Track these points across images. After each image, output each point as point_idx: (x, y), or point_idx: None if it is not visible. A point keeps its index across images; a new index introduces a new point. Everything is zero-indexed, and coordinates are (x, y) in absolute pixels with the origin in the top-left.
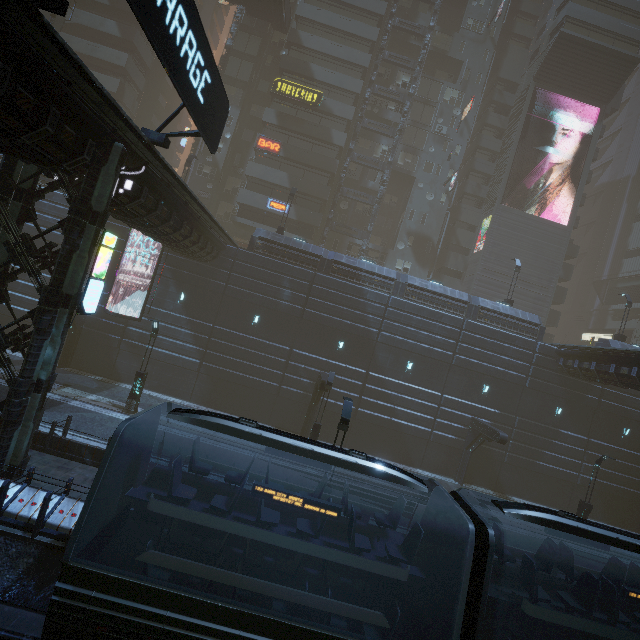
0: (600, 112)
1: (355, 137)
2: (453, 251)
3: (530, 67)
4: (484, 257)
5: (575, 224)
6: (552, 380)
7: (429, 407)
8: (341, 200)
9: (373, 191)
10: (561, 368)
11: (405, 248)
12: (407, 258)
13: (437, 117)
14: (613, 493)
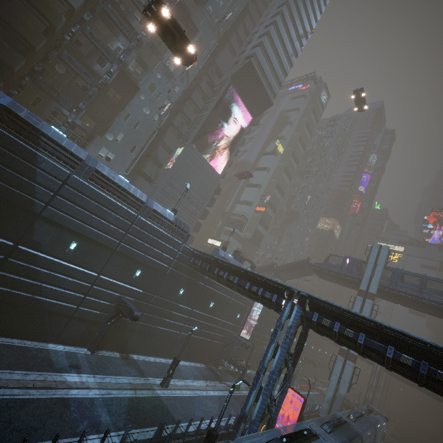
0: (252, 120)
1: (93, 12)
2: (152, 161)
3: (231, 69)
4: (170, 174)
5: (224, 176)
6: (184, 271)
7: (82, 286)
8: (59, 62)
9: (98, 75)
10: (191, 264)
11: (113, 141)
12: (112, 150)
13: (170, 55)
14: (195, 342)
